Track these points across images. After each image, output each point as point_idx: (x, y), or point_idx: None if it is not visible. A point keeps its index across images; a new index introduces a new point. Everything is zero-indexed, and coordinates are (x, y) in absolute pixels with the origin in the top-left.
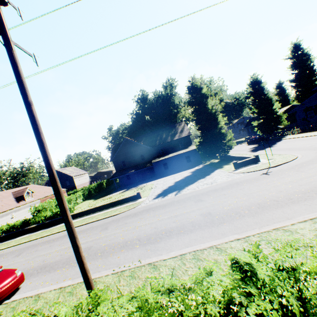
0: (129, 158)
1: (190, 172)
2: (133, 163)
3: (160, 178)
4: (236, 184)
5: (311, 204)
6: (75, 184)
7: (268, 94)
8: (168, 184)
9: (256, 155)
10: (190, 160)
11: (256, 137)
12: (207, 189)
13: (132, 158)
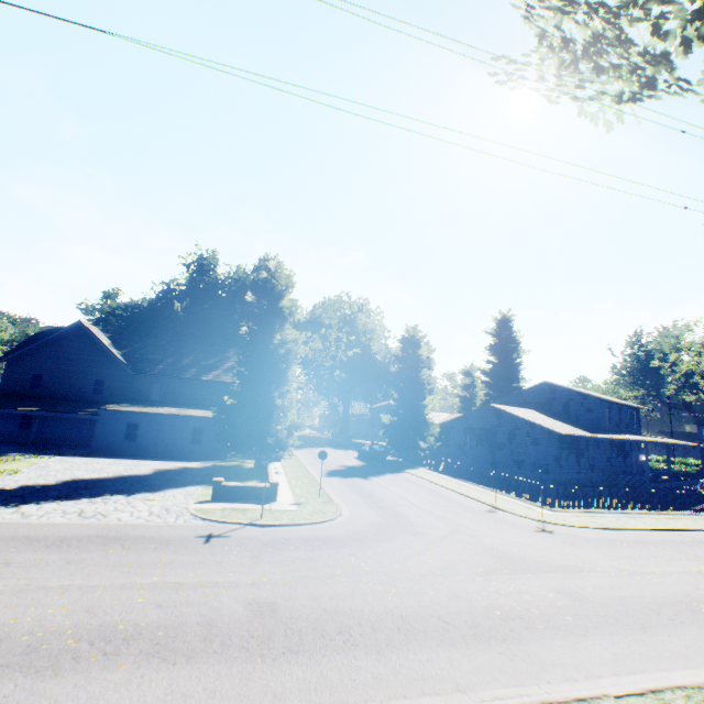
0: (62, 374)
1: (158, 469)
2: (65, 390)
3: (93, 455)
4: (111, 540)
5: (2, 699)
6: None
7: (422, 373)
8: (52, 477)
9: (276, 482)
10: (203, 440)
11: (374, 448)
12: (38, 529)
13: (69, 378)
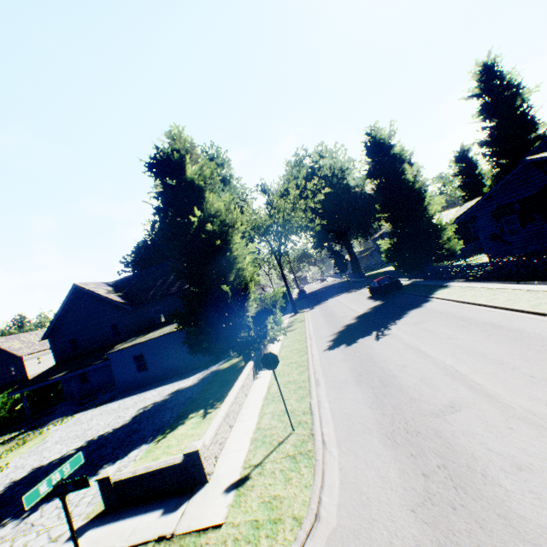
0: (86, 331)
1: (143, 408)
2: (94, 343)
3: (113, 398)
4: None
5: None
6: (26, 371)
7: (406, 174)
8: (12, 476)
9: (191, 450)
10: None
11: (383, 282)
12: None
13: (92, 332)
